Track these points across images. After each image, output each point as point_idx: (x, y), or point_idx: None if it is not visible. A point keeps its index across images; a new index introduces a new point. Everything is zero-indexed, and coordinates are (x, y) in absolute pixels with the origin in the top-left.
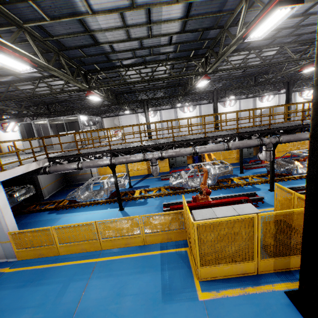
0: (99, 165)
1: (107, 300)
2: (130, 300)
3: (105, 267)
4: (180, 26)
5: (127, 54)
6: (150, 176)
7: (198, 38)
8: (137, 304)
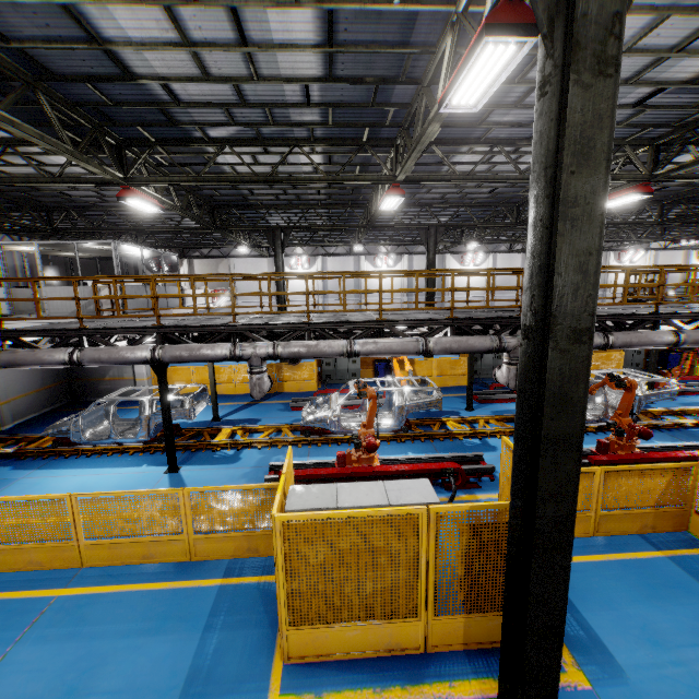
0: (124, 360)
1: None
2: None
3: (71, 612)
4: (322, 63)
5: (213, 113)
6: (271, 397)
7: (370, 100)
8: None
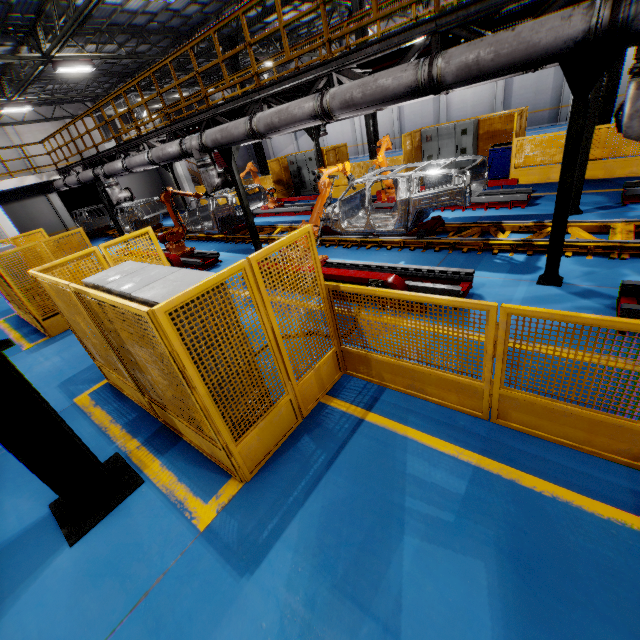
0: (74, 183)
1: None
2: None
3: None
4: None
5: None
6: None
7: None
8: None
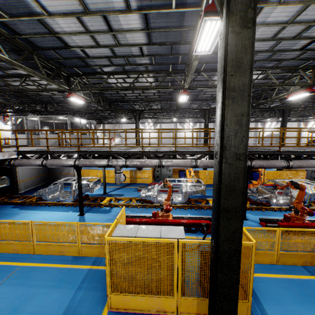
0: (63, 165)
1: None
2: None
3: (25, 273)
4: (146, 37)
5: (104, 61)
6: (130, 185)
7: (170, 52)
8: None
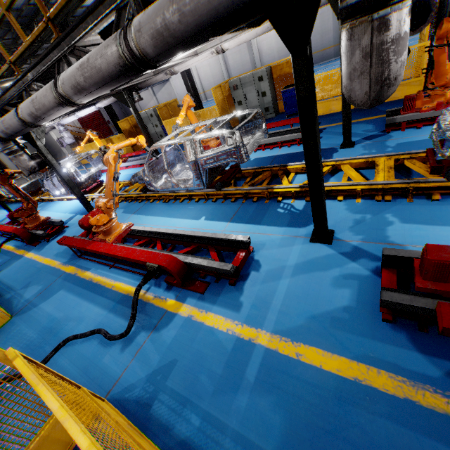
0: None
1: None
2: None
3: None
4: None
5: None
6: None
7: None
8: None
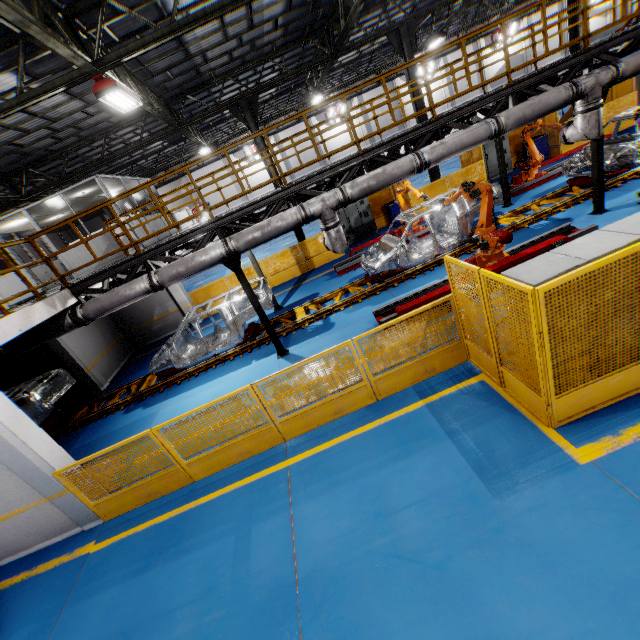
0: (202, 265)
1: (360, 535)
2: (414, 517)
3: (313, 471)
4: None
5: None
6: (308, 276)
7: None
8: (438, 521)
